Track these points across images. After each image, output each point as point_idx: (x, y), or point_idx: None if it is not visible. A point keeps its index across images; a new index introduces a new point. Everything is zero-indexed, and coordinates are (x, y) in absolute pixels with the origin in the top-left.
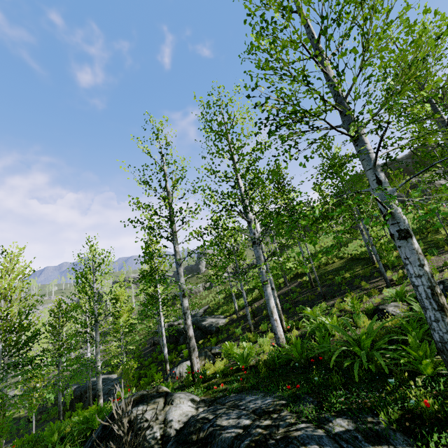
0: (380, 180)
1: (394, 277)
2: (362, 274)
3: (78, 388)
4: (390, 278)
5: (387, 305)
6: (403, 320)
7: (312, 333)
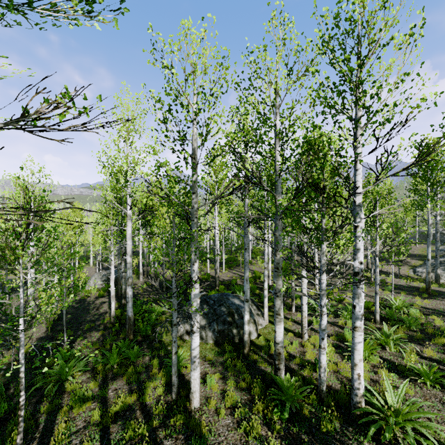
0: None
1: None
2: None
3: None
4: None
5: None
6: None
7: None
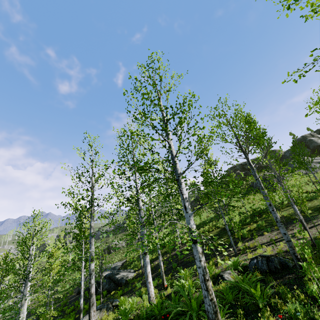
0: (185, 206)
1: (241, 247)
2: (225, 243)
3: None
4: (240, 248)
5: (225, 272)
6: (223, 287)
7: (177, 292)
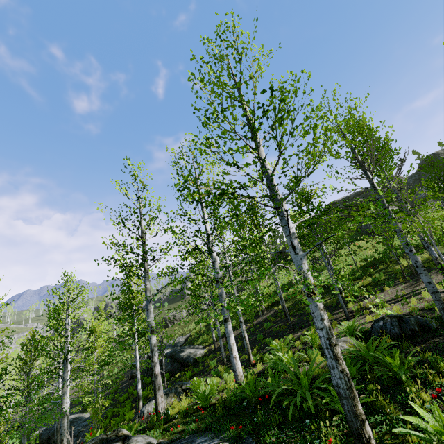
0: (294, 245)
1: (354, 309)
2: (329, 304)
3: (45, 431)
4: (351, 310)
5: (337, 340)
6: None
7: (272, 368)
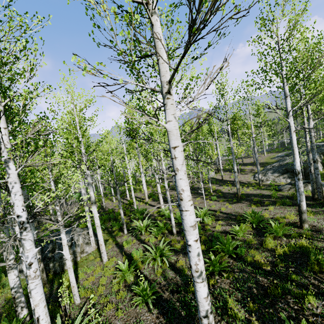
0: None
1: None
2: None
3: None
4: None
5: None
6: None
7: None
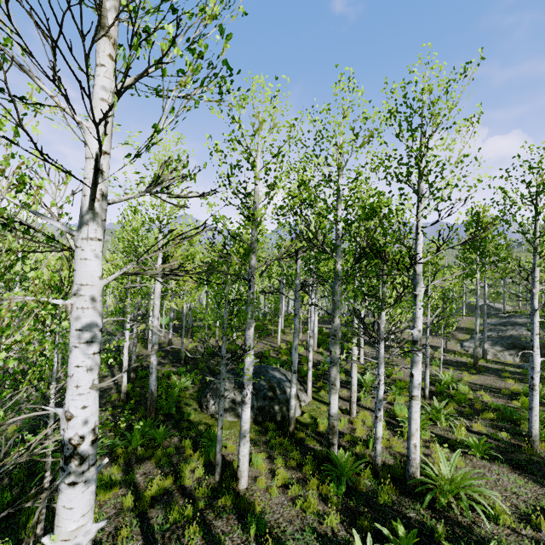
0: None
1: None
2: None
3: None
4: None
5: None
6: None
7: None
